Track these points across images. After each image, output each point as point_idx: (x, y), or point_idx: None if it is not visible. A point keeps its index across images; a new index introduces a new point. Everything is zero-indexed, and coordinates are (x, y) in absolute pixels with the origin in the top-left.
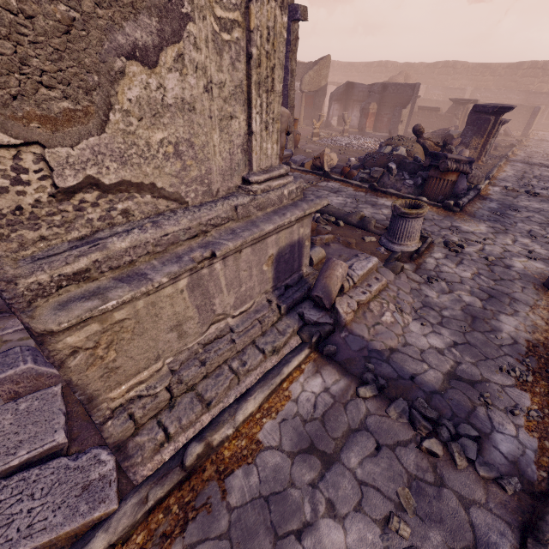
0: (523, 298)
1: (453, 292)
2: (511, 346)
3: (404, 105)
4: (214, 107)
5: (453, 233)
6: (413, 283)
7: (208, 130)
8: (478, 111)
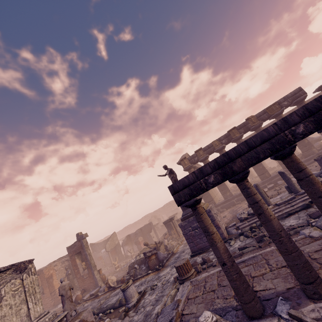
0: (166, 293)
1: (144, 310)
2: (154, 317)
3: (151, 230)
4: (13, 311)
5: (157, 280)
6: (131, 318)
7: (11, 318)
8: (164, 223)
